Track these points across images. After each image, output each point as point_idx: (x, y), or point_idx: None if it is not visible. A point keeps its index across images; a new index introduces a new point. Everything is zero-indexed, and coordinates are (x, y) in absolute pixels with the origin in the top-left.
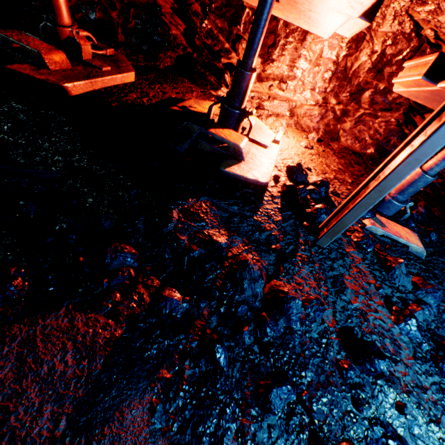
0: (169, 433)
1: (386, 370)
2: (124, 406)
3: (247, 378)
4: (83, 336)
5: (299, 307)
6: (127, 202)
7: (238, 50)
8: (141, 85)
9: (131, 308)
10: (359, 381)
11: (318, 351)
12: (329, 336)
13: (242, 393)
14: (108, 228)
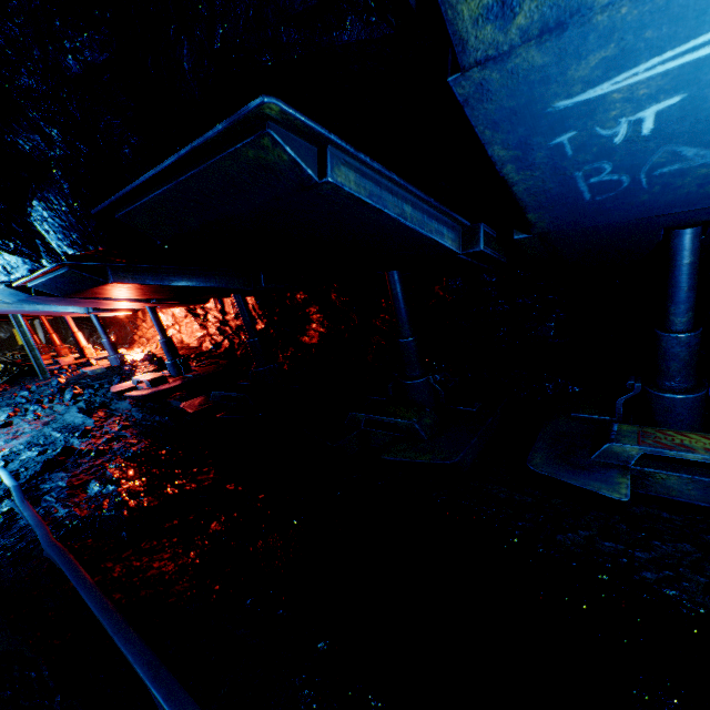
0: None
1: None
2: None
3: None
4: None
5: None
6: None
7: (139, 324)
8: None
9: None
10: None
11: None
12: None
13: None
14: None
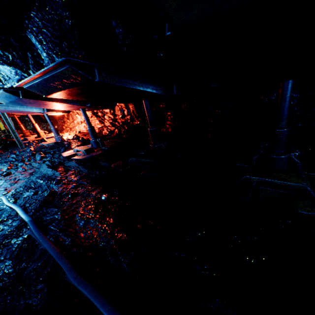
0: None
1: None
2: None
3: None
4: None
5: None
6: None
7: (65, 120)
8: None
9: None
10: None
11: None
12: None
13: None
14: None
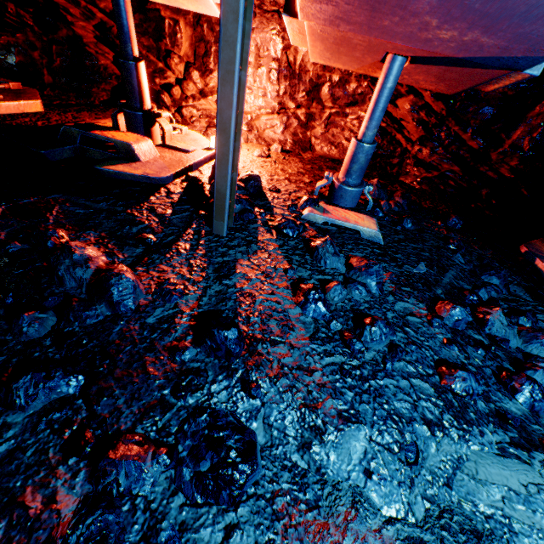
0: None
1: (229, 343)
2: None
3: (6, 373)
4: None
5: (127, 286)
6: None
7: (172, 66)
8: (48, 113)
9: None
10: (200, 366)
11: (148, 337)
12: (177, 321)
13: None
14: None
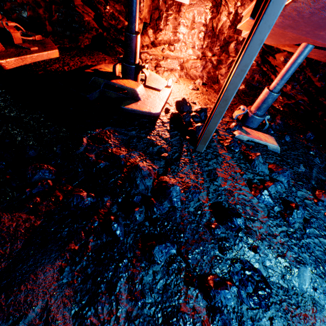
0: (74, 284)
1: (242, 225)
2: (38, 270)
3: (139, 243)
4: (8, 228)
5: (178, 191)
6: (48, 136)
7: None
8: (64, 58)
9: (49, 206)
10: (225, 235)
11: (194, 219)
12: (203, 209)
13: (134, 253)
14: (33, 155)
